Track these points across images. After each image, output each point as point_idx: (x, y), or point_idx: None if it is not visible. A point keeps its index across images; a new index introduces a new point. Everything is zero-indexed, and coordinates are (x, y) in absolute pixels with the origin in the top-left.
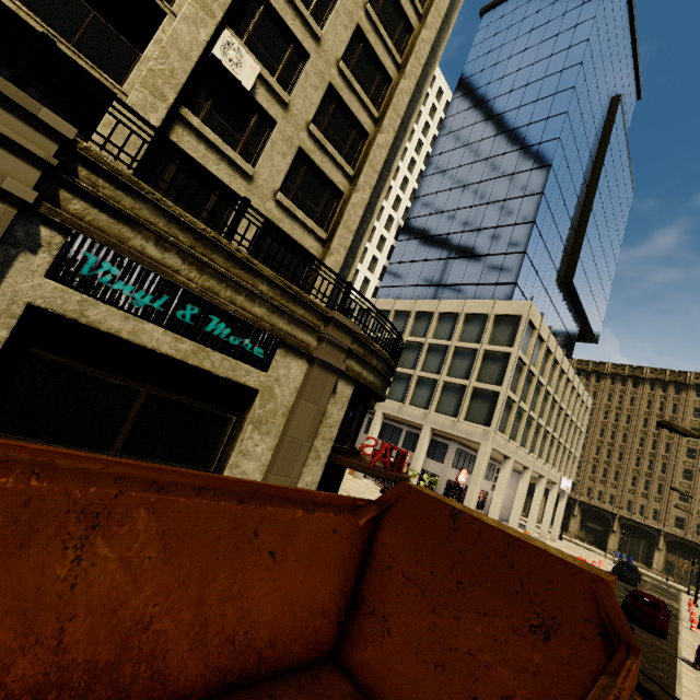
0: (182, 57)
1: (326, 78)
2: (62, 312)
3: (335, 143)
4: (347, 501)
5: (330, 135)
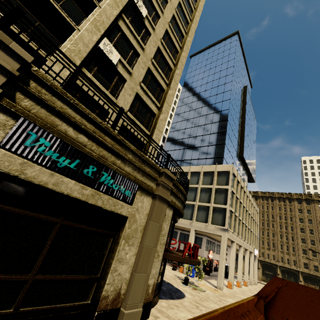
0: (84, 45)
1: (147, 65)
2: (8, 171)
3: (151, 92)
4: (252, 302)
5: (149, 89)
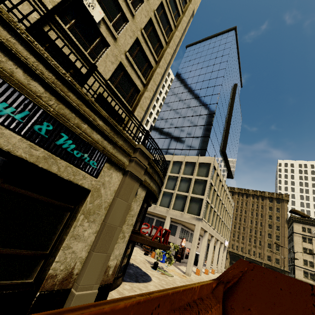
0: None
1: (135, 34)
2: None
3: (137, 66)
4: (208, 287)
5: (135, 61)
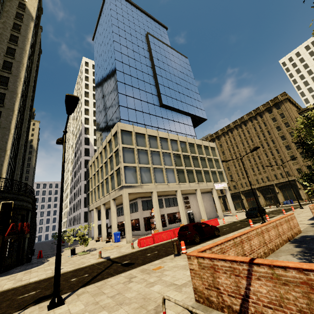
0: None
1: None
2: None
3: None
4: None
5: None
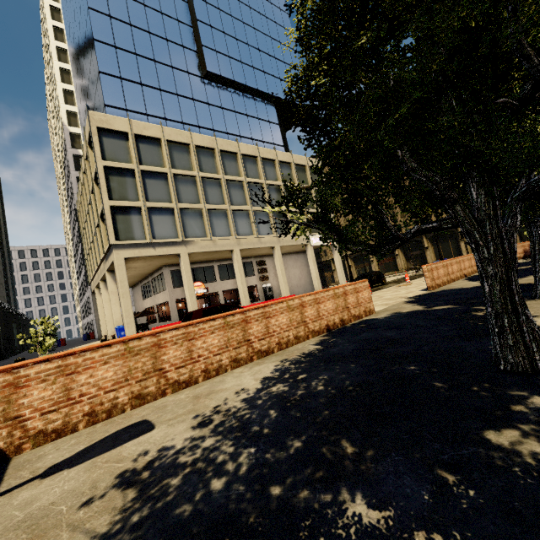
0: None
1: None
2: None
3: None
4: None
5: None
